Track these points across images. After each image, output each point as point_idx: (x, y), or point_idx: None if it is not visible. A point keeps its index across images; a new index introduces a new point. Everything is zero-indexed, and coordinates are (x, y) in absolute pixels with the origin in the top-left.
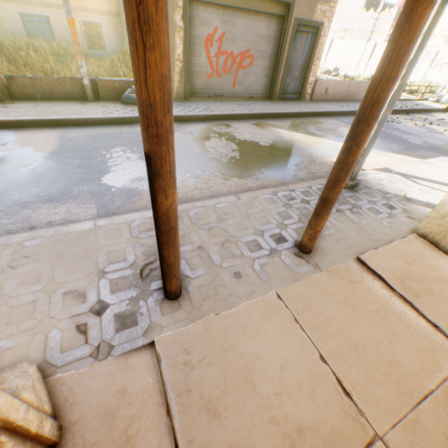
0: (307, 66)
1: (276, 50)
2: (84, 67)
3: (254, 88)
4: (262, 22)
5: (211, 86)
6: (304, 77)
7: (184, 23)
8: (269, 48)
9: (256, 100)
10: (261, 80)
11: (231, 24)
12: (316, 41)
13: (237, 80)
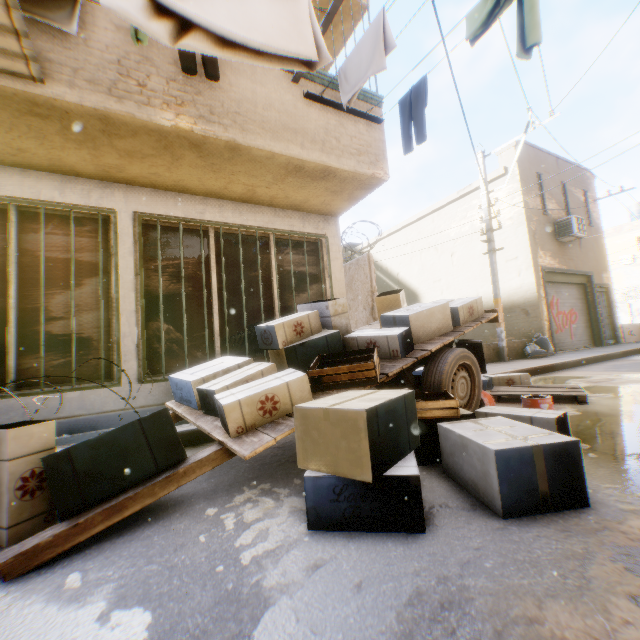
0: (608, 315)
1: (585, 306)
2: (503, 331)
3: (582, 338)
4: (572, 289)
5: (557, 340)
6: (610, 324)
7: (544, 294)
8: (581, 306)
9: (592, 347)
10: (584, 331)
11: (558, 292)
12: (609, 296)
13: (571, 333)
